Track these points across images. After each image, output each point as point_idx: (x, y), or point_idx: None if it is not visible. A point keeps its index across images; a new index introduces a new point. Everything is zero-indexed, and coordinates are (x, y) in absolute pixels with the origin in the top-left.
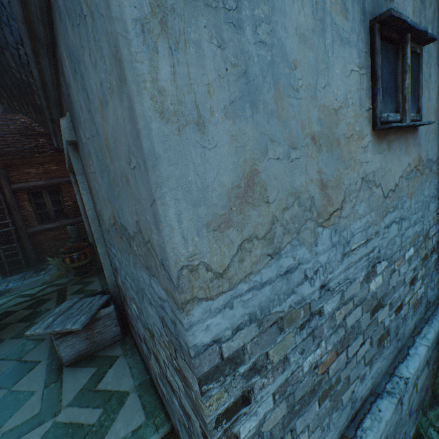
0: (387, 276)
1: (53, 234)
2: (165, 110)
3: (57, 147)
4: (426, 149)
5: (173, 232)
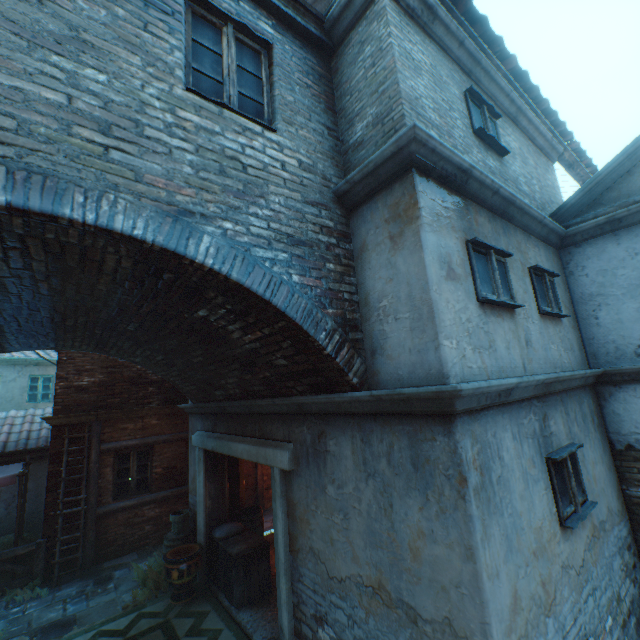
0: None
1: (126, 516)
2: (488, 573)
3: (180, 407)
4: (595, 513)
5: None
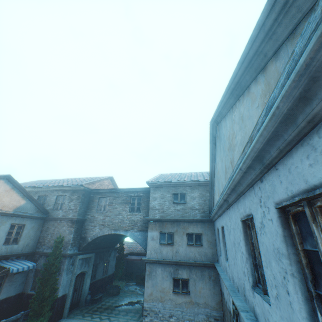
0: (177, 321)
1: None
2: (146, 286)
3: None
4: (195, 299)
5: (145, 295)
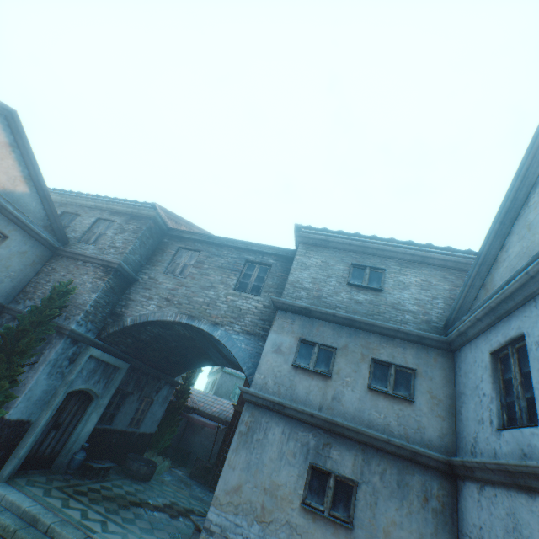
0: None
1: None
2: (229, 463)
3: None
4: None
5: (218, 486)
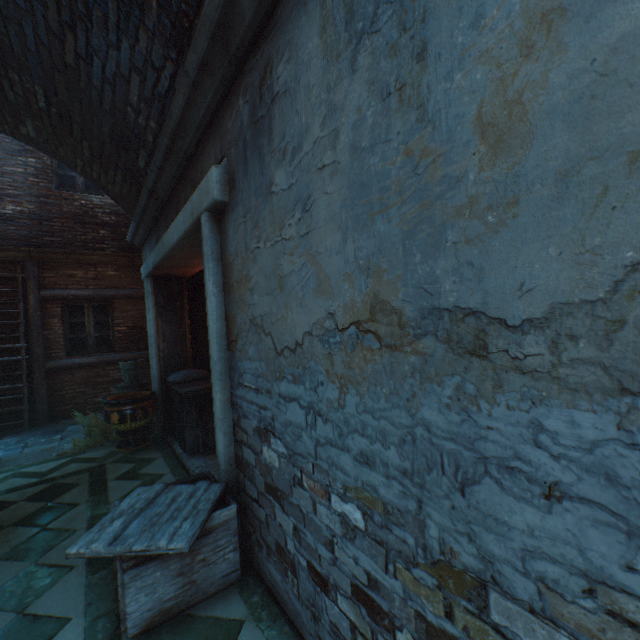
0: None
1: (85, 375)
2: None
3: (130, 241)
4: None
5: None
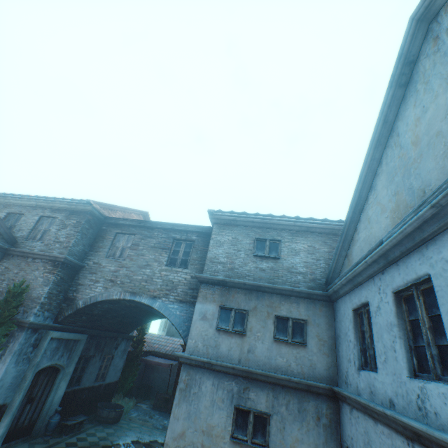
0: None
1: None
2: (174, 415)
3: None
4: None
5: (167, 435)
